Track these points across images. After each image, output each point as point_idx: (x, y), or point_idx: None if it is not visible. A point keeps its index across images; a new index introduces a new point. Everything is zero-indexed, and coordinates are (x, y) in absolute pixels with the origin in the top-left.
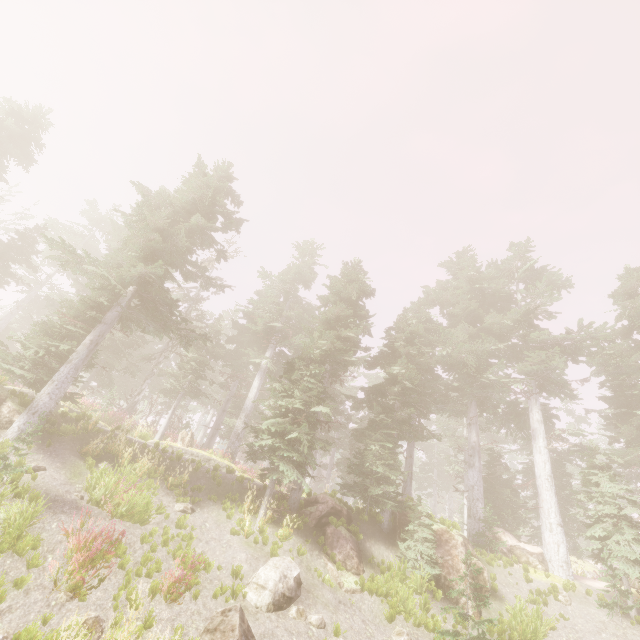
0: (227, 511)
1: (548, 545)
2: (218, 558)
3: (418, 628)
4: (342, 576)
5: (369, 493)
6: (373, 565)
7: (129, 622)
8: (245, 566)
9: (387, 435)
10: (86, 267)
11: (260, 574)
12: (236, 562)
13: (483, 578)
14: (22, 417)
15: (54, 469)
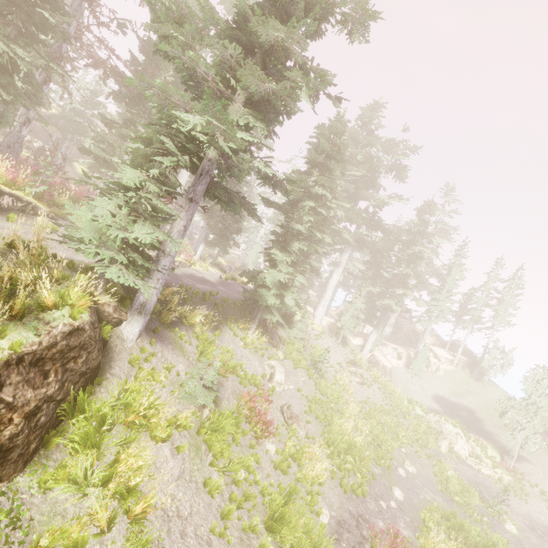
0: (231, 330)
1: (319, 311)
2: (251, 369)
3: (300, 368)
4: (278, 353)
5: (285, 306)
6: (280, 340)
7: (290, 438)
8: (260, 369)
9: (300, 272)
10: (223, 146)
11: (277, 378)
12: (257, 368)
13: (309, 337)
14: (141, 321)
15: (174, 354)
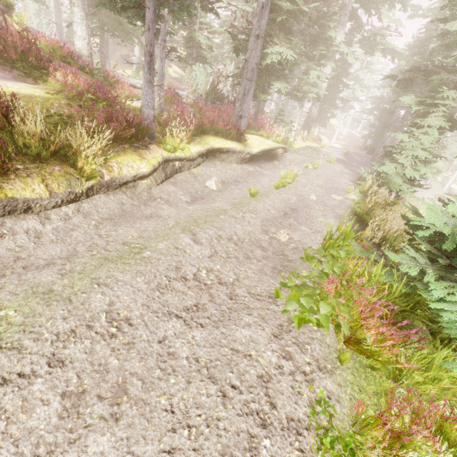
0: None
1: None
2: None
3: None
4: None
5: None
6: None
7: None
8: None
9: None
10: None
11: None
12: None
13: None
14: None
15: None
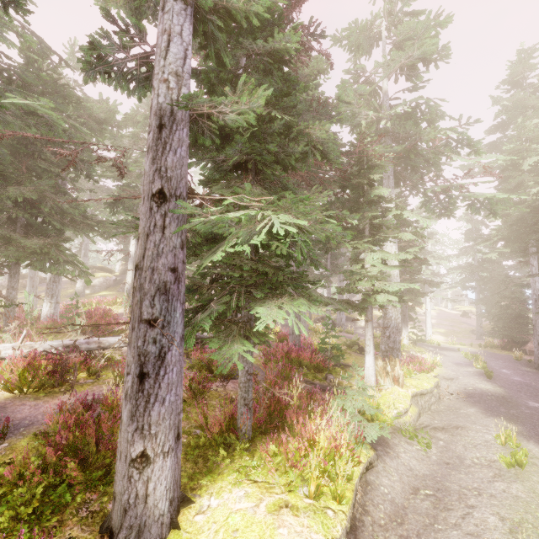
0: None
1: None
2: None
3: None
4: None
5: None
6: None
7: None
8: None
9: None
10: None
11: None
12: None
13: None
14: None
15: None
